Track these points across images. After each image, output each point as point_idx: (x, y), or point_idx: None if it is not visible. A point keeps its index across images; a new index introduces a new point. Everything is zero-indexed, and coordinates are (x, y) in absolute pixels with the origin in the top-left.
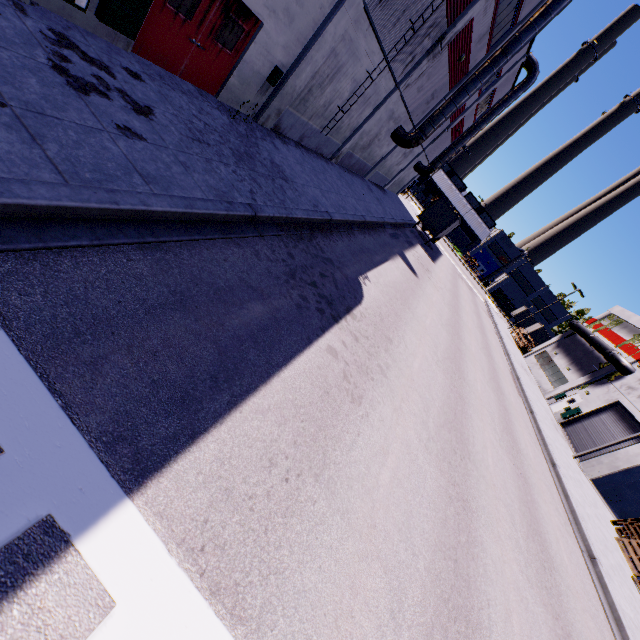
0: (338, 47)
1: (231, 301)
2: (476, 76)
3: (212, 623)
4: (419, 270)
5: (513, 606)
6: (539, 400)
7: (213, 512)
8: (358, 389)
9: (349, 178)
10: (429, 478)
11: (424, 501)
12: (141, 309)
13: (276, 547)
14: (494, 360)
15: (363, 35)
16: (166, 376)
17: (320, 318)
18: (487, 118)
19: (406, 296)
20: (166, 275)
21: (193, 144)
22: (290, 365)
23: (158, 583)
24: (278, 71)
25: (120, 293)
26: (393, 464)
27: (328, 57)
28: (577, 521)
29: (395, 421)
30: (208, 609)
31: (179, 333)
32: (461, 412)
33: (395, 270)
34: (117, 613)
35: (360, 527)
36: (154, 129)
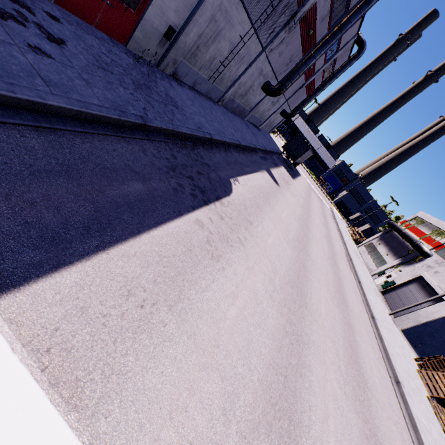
0: (217, 15)
1: (114, 178)
2: (320, 45)
3: (46, 409)
4: (281, 182)
5: (331, 412)
6: (366, 275)
7: (65, 323)
8: (218, 251)
9: (231, 116)
10: (270, 317)
11: (264, 333)
12: (26, 171)
13: (122, 354)
14: (334, 246)
15: (235, 7)
16: (40, 220)
17: (192, 200)
18: (330, 79)
19: (268, 196)
20: (56, 152)
21: (98, 70)
22: (160, 227)
23: None
24: (172, 29)
25: (8, 157)
26: (241, 305)
27: (210, 22)
28: (388, 356)
29: (247, 276)
30: (44, 397)
31: (60, 192)
32: (303, 276)
33: (261, 179)
34: None
35: (204, 346)
36: (64, 54)
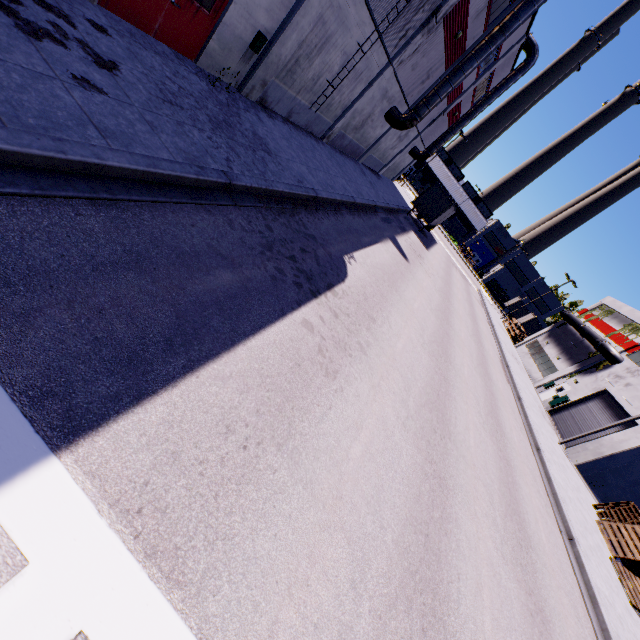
0: (326, 14)
1: (196, 266)
2: (472, 54)
3: (144, 586)
4: (411, 255)
5: (485, 581)
6: (528, 388)
7: (156, 475)
8: (334, 364)
9: (341, 159)
10: (405, 455)
11: (397, 476)
12: (88, 265)
13: (227, 513)
14: (484, 347)
15: (352, 2)
16: (112, 335)
17: (297, 292)
18: (484, 102)
19: (394, 279)
20: (121, 234)
21: (163, 105)
22: (259, 335)
23: (83, 543)
24: (261, 37)
25: (64, 247)
26: (366, 439)
27: (315, 25)
28: (558, 503)
29: (372, 398)
30: (141, 572)
31: (132, 293)
32: (445, 394)
33: (384, 253)
34: (29, 572)
35: (324, 498)
36: (118, 85)
